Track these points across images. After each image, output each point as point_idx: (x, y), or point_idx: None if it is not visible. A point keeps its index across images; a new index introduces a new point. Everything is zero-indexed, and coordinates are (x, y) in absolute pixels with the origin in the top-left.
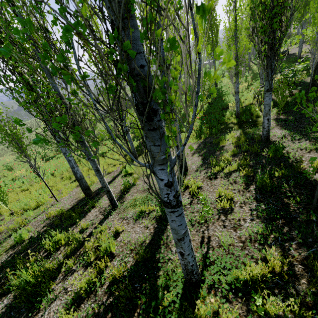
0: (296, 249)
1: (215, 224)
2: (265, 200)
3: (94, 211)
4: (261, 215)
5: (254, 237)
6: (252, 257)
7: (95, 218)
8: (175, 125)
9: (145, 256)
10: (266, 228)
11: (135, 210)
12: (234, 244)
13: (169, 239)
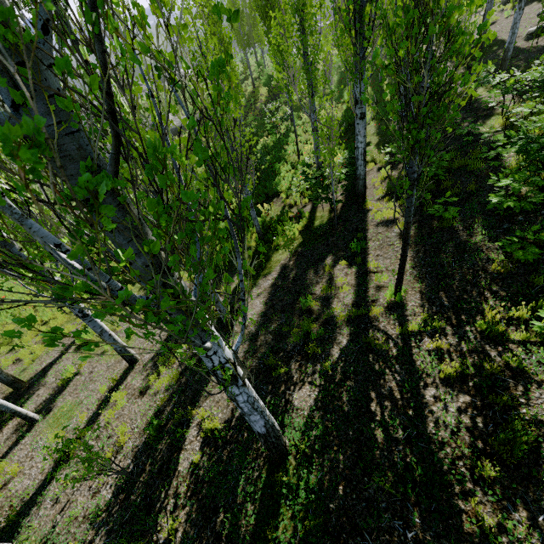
0: (102, 536)
1: (88, 483)
2: (138, 458)
3: (12, 426)
4: (119, 483)
5: (94, 512)
6: (76, 538)
7: (7, 440)
8: (92, 327)
9: (14, 519)
10: (108, 503)
11: (50, 434)
12: (78, 518)
13: (46, 496)
